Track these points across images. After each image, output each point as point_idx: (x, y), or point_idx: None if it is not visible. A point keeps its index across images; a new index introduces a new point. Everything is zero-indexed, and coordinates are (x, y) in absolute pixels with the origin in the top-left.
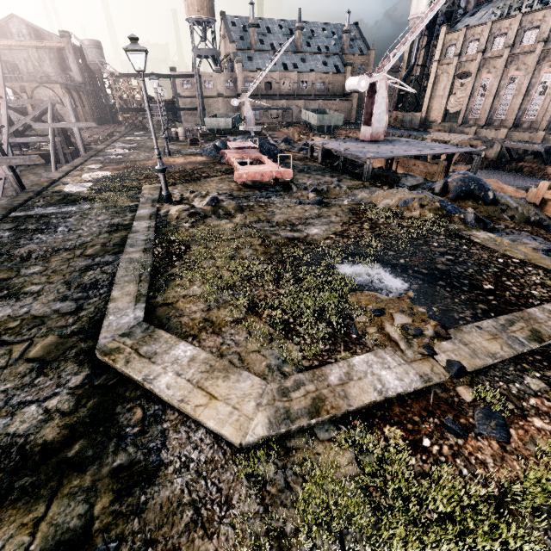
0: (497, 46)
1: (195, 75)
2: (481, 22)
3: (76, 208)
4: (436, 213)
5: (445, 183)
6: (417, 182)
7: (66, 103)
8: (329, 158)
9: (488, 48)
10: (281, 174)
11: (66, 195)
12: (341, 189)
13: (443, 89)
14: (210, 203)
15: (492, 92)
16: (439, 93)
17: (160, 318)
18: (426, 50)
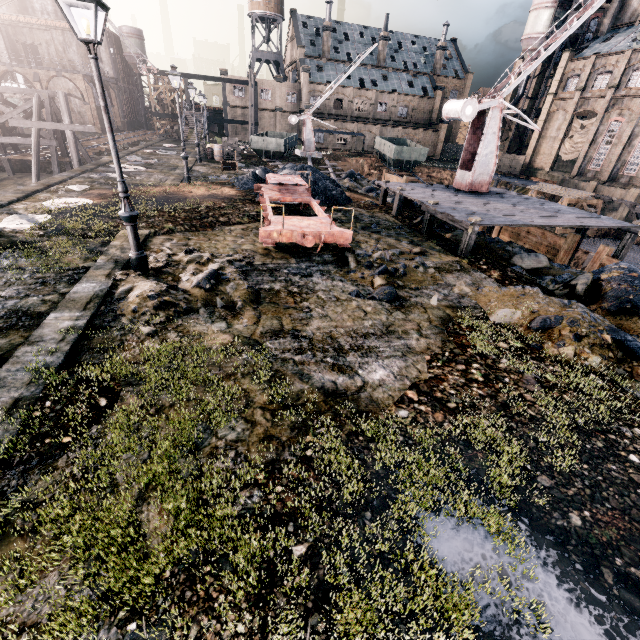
0: (635, 82)
1: (250, 81)
2: (617, 50)
3: None
4: (605, 356)
5: (596, 281)
6: (539, 264)
7: (59, 97)
8: (407, 209)
9: (623, 84)
10: (334, 237)
11: None
12: (426, 272)
13: (557, 130)
14: (202, 284)
15: (621, 140)
16: (551, 134)
17: None
18: (539, 79)
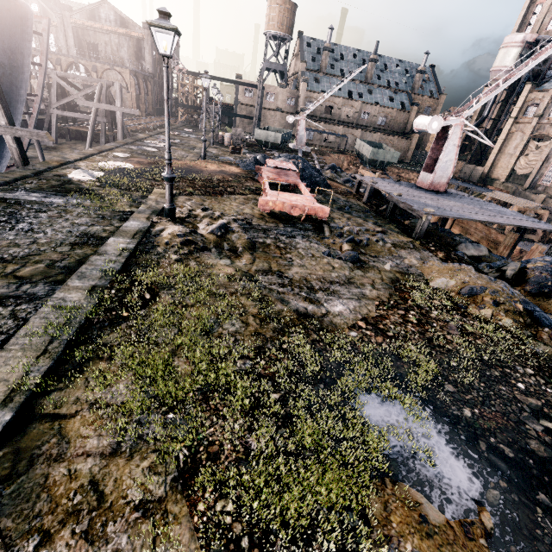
0: None
1: (259, 86)
2: None
3: (62, 201)
4: (516, 320)
5: (522, 268)
6: (480, 253)
7: (116, 86)
8: (376, 198)
9: None
10: (315, 211)
11: (65, 182)
12: (384, 245)
13: (514, 148)
14: (215, 232)
15: None
16: (509, 151)
17: (20, 454)
18: (503, 104)
